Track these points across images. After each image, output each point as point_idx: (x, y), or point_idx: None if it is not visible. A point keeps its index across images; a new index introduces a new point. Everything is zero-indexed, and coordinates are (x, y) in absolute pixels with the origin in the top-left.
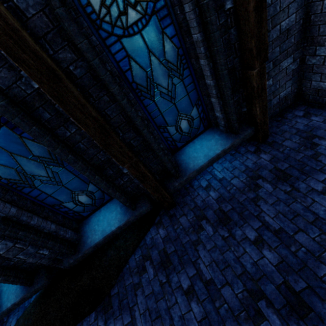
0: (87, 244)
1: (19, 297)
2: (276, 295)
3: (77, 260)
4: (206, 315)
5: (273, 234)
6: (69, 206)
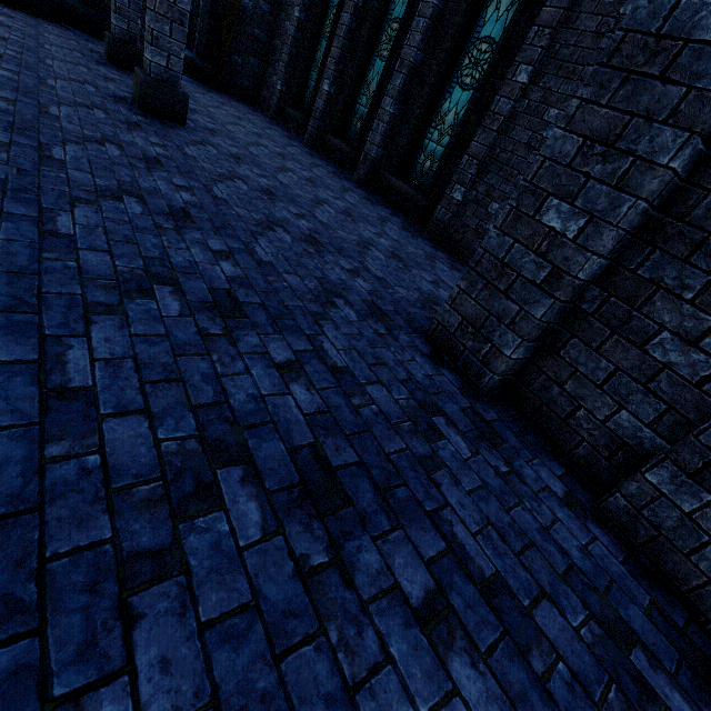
0: None
1: None
2: None
3: None
4: None
5: None
6: None
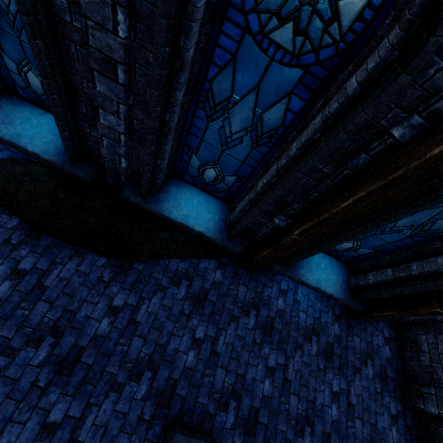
0: (161, 206)
1: (48, 155)
2: (246, 409)
3: (138, 204)
4: (194, 369)
5: (283, 378)
6: (193, 161)
